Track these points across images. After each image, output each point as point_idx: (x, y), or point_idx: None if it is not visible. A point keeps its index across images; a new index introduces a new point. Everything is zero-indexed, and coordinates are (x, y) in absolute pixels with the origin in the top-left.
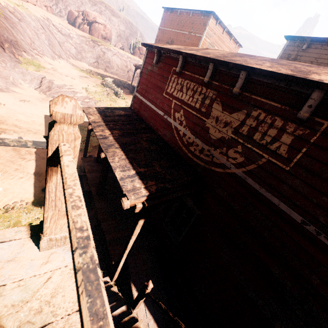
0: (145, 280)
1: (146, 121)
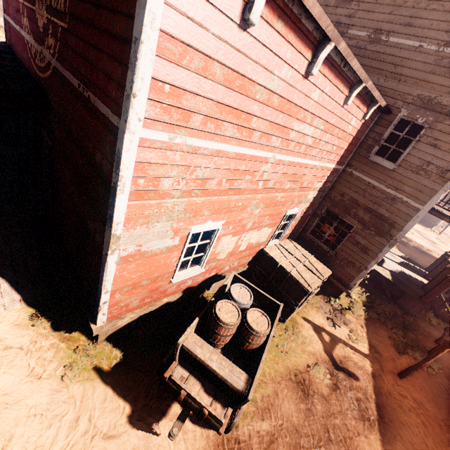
0: (5, 245)
1: (16, 52)
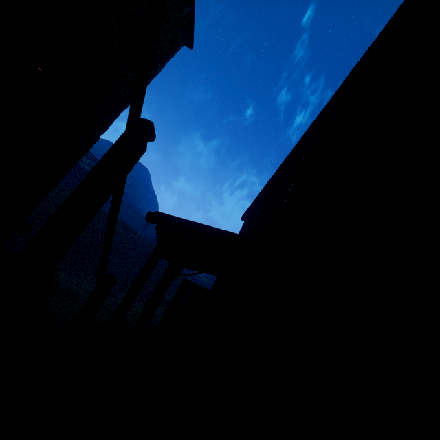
0: None
1: None
